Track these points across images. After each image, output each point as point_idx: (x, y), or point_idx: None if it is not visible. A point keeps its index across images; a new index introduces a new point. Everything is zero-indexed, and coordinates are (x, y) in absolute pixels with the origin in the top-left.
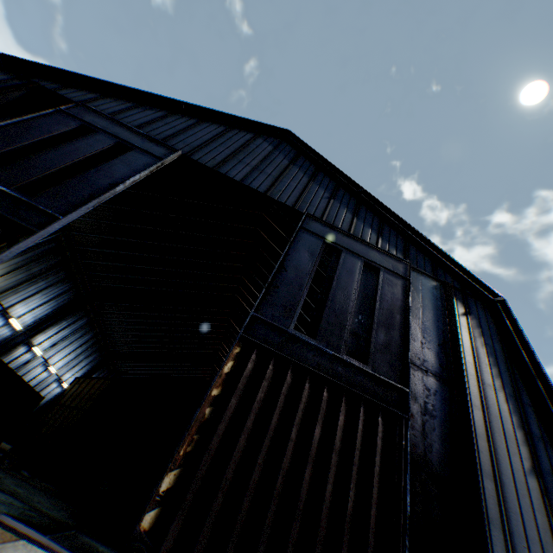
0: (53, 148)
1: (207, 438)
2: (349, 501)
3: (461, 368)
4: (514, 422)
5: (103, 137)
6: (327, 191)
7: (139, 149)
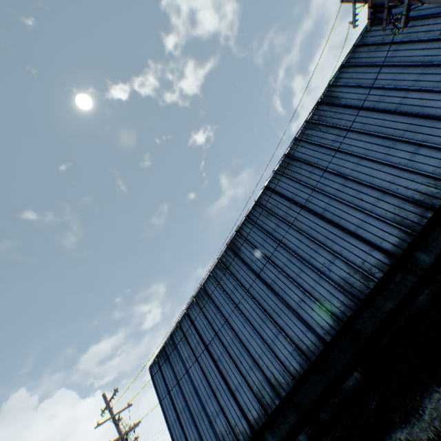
0: None
1: None
2: None
3: None
4: None
5: None
6: None
7: None
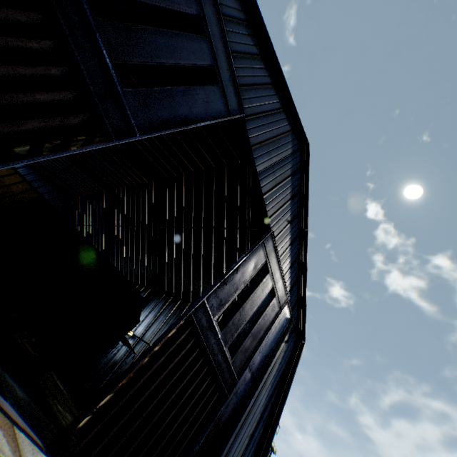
0: (165, 30)
1: (138, 378)
2: (179, 434)
3: (264, 375)
4: (261, 409)
5: (206, 49)
6: (291, 215)
7: (222, 89)
